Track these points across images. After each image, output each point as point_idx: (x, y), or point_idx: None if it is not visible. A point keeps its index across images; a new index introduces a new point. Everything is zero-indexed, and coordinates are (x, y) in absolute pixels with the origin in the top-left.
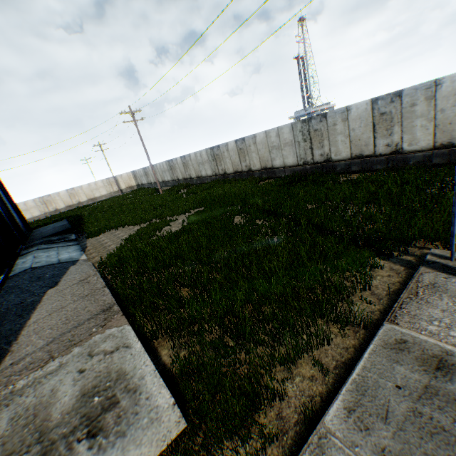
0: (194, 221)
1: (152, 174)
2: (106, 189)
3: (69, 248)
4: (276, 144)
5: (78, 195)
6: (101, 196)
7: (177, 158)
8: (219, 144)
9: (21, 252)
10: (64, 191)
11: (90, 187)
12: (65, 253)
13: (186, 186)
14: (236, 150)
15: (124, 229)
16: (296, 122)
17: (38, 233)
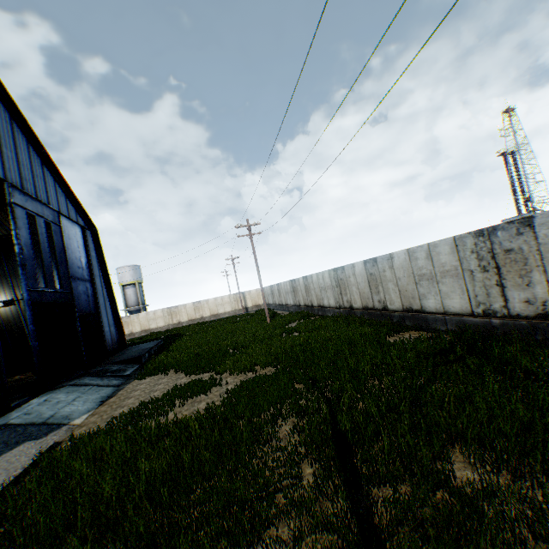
0: (225, 404)
1: (277, 294)
2: (231, 306)
3: (100, 391)
4: (426, 271)
5: (202, 309)
6: (224, 312)
7: (300, 278)
8: (344, 266)
9: (61, 383)
10: (190, 303)
11: (215, 302)
12: (81, 401)
13: (303, 316)
14: (365, 275)
15: (175, 375)
16: (461, 235)
17: (121, 353)
